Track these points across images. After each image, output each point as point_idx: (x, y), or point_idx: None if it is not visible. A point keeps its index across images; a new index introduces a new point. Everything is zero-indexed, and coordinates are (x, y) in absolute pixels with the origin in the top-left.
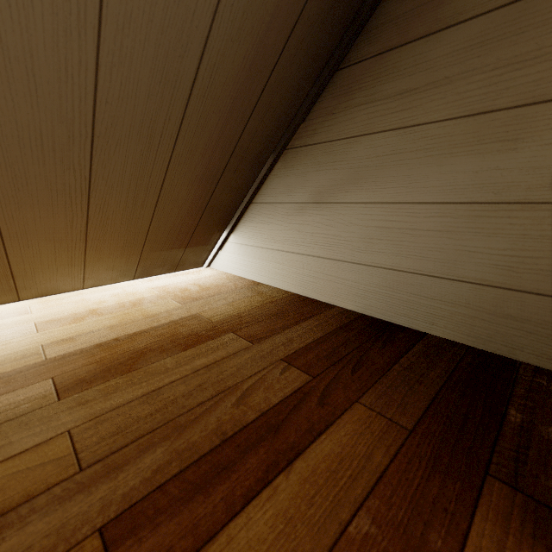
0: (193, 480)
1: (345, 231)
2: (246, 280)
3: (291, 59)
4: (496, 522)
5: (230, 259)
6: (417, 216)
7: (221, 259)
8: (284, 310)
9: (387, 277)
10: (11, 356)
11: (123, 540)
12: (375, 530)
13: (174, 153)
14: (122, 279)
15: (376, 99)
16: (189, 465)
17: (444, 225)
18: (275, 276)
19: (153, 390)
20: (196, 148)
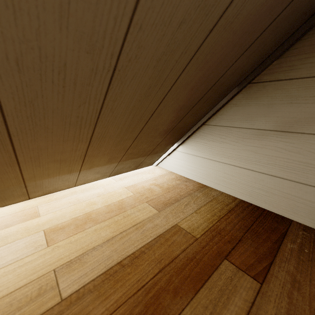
0: None
1: None
2: (192, 182)
3: None
4: None
5: (177, 163)
6: None
7: (168, 161)
8: (249, 223)
9: None
10: (27, 291)
11: None
12: None
13: (173, 87)
14: (101, 177)
15: None
16: None
17: None
18: (221, 183)
19: None
20: (190, 82)
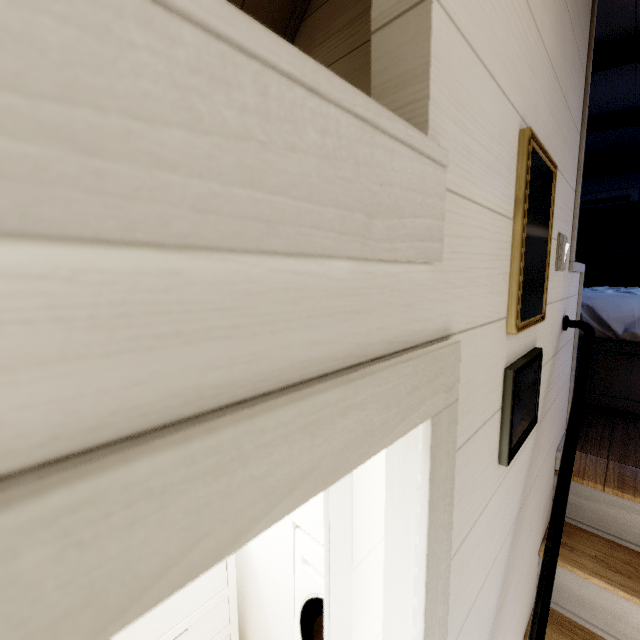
0: None
1: None
2: None
3: (257, 2)
4: None
5: None
6: None
7: None
8: None
9: None
10: None
11: None
12: None
13: None
14: None
15: (331, 35)
16: None
17: None
18: None
19: None
20: None
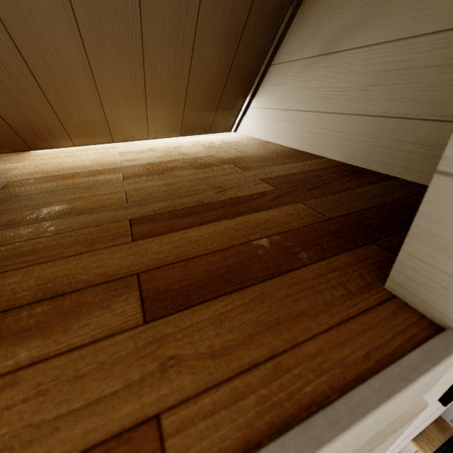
0: (177, 214)
1: (345, 81)
2: (259, 140)
3: None
4: (355, 258)
5: (251, 123)
6: (418, 51)
7: (244, 124)
8: (279, 157)
9: (375, 125)
10: (105, 163)
11: (138, 224)
12: (268, 245)
13: (200, 11)
14: (173, 134)
15: None
16: (178, 209)
17: (445, 58)
18: (282, 135)
19: (171, 182)
20: (218, 4)
